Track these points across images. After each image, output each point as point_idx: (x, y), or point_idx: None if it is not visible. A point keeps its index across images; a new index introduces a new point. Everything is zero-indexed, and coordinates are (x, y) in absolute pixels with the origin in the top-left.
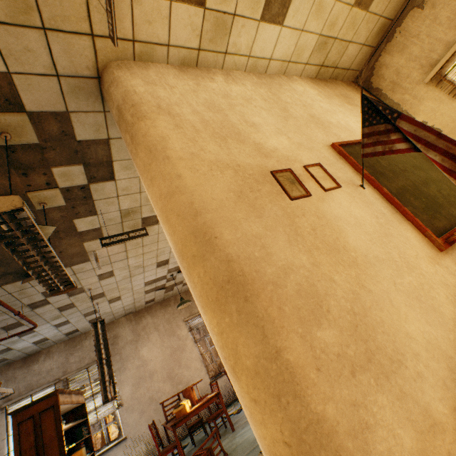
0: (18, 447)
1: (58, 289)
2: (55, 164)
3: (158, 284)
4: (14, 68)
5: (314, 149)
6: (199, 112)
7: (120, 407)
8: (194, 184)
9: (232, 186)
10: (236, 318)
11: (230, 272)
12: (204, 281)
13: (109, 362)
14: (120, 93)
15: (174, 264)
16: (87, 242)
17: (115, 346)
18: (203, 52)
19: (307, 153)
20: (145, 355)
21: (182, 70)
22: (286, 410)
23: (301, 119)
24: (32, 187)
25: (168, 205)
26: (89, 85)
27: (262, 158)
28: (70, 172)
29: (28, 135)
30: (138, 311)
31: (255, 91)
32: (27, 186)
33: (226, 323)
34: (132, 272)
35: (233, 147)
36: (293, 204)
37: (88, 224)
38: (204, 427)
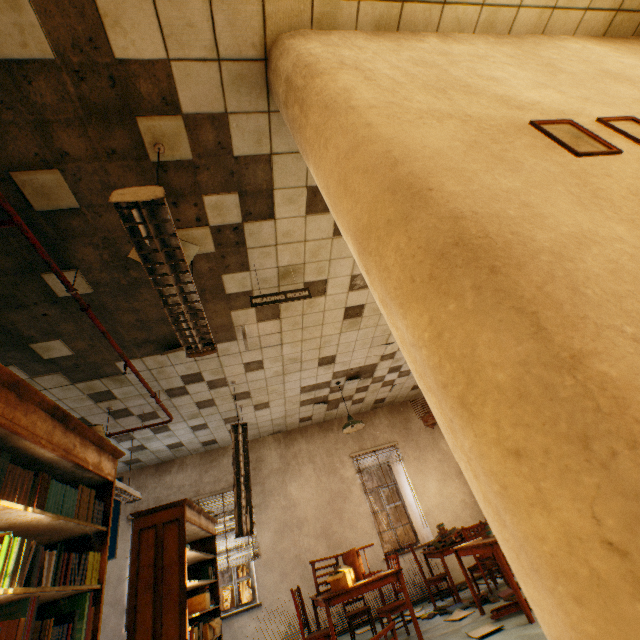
0: (136, 560)
1: (196, 349)
2: (207, 192)
3: (318, 394)
4: (174, 53)
5: (616, 104)
6: (400, 67)
7: (256, 558)
8: (393, 131)
9: (458, 135)
10: (473, 301)
11: (458, 232)
12: (406, 253)
13: (248, 482)
14: (291, 61)
15: (342, 365)
16: (235, 311)
17: (256, 472)
18: (409, 5)
19: (601, 108)
20: (294, 493)
21: (375, 35)
22: (609, 470)
23: (581, 74)
24: (181, 223)
25: (349, 164)
26: (253, 72)
27: (511, 110)
28: (222, 204)
29: (181, 148)
30: (289, 431)
31: (492, 49)
32: (176, 221)
33: (449, 312)
34: (286, 367)
35: (457, 99)
36: (582, 162)
37: (238, 284)
38: (373, 622)
